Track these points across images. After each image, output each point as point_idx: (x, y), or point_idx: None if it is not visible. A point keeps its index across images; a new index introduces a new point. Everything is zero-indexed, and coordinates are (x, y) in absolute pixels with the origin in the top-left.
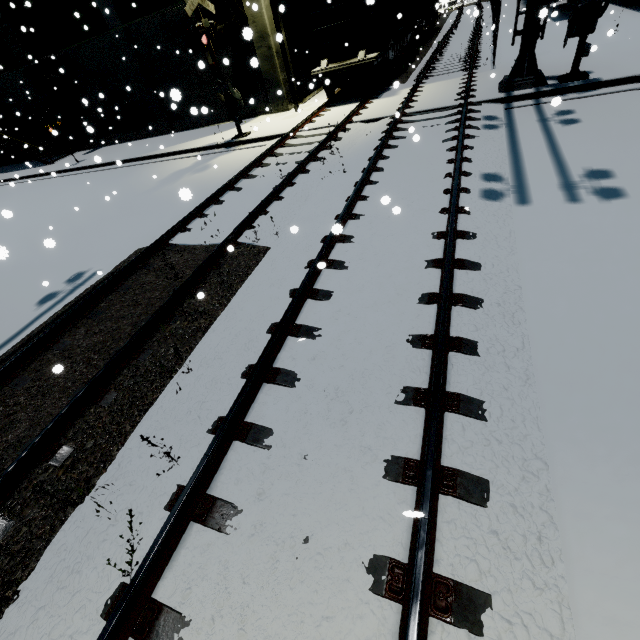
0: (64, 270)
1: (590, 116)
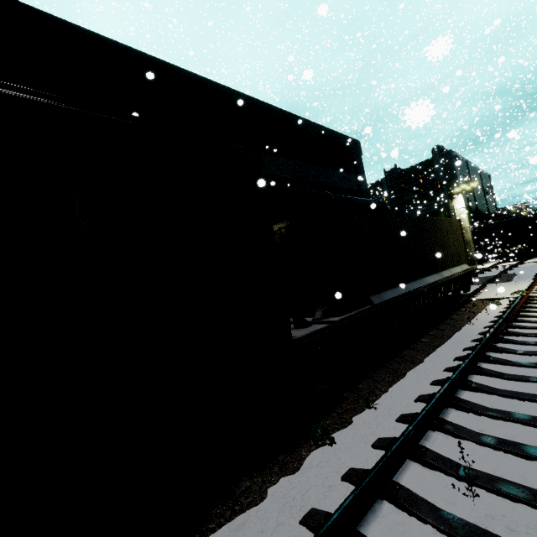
0: None
1: None
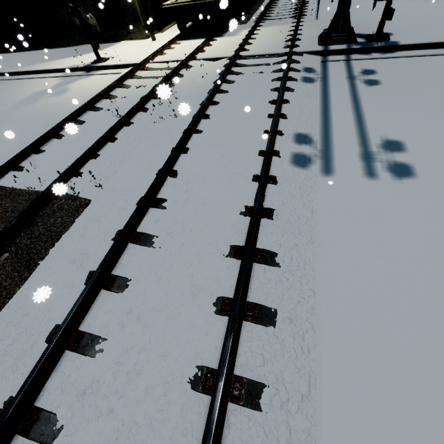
0: None
1: (388, 79)
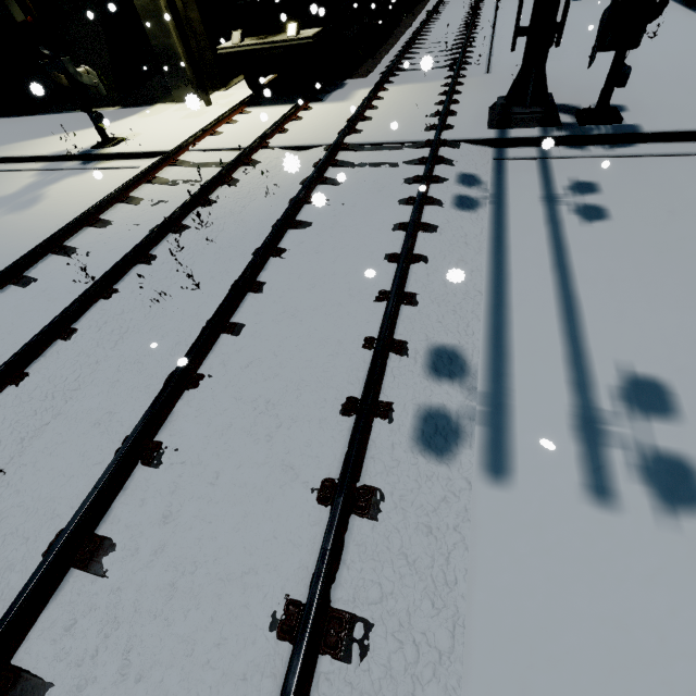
0: None
1: (624, 206)
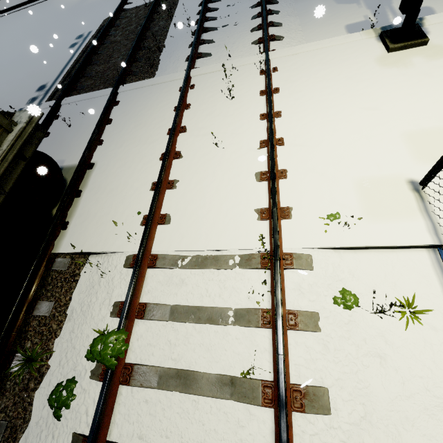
0: (67, 38)
1: None
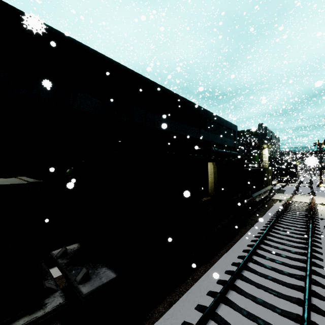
0: None
1: None
